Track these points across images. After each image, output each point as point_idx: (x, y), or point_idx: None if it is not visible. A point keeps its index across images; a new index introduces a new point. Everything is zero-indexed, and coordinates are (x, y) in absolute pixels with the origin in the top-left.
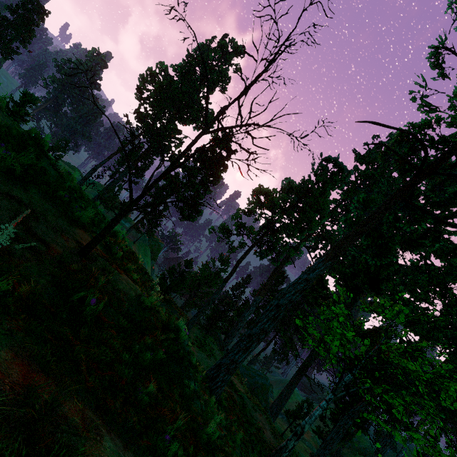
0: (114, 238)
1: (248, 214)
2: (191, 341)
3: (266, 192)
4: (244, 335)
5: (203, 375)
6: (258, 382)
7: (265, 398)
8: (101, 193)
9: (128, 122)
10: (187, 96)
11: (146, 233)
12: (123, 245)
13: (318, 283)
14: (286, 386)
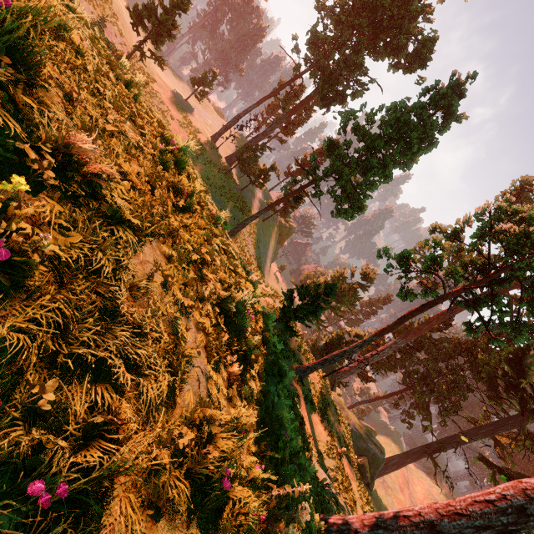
0: (235, 322)
1: (449, 237)
2: (305, 393)
3: (525, 218)
4: (419, 517)
5: (322, 533)
6: (369, 450)
7: (372, 472)
8: (240, 151)
9: (296, 48)
10: (397, 5)
11: (279, 211)
12: (248, 343)
13: (512, 360)
14: (399, 455)
